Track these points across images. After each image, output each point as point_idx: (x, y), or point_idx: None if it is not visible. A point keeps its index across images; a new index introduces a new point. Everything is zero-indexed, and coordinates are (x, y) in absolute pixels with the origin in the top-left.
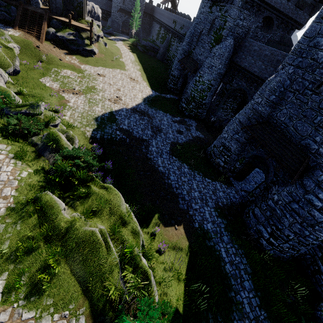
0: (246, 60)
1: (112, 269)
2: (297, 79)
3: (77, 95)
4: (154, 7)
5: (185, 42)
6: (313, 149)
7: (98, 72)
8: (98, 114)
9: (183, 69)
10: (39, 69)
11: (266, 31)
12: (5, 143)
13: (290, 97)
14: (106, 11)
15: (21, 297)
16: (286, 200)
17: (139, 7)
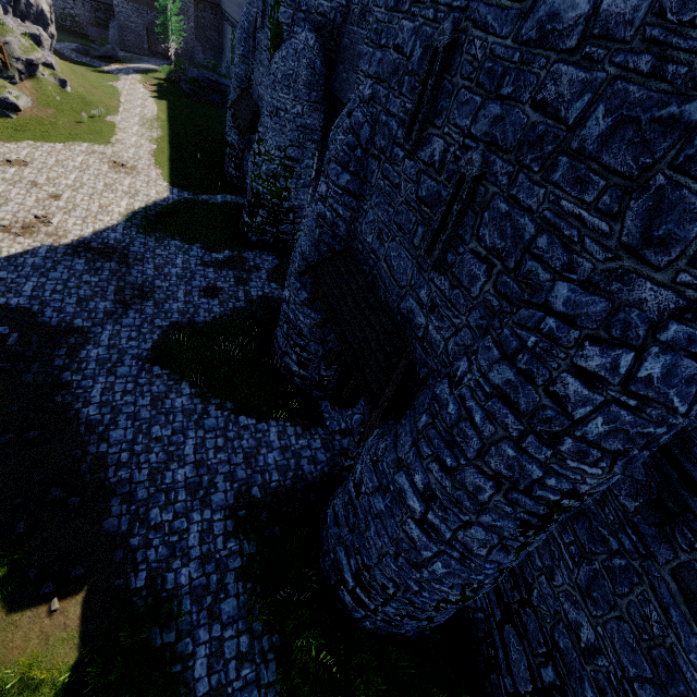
0: (349, 84)
1: None
2: (379, 118)
3: None
4: None
5: (237, 55)
6: (420, 326)
7: (12, 155)
8: None
9: None
10: None
11: None
12: None
13: (374, 172)
14: (103, 5)
15: None
16: (369, 484)
17: None
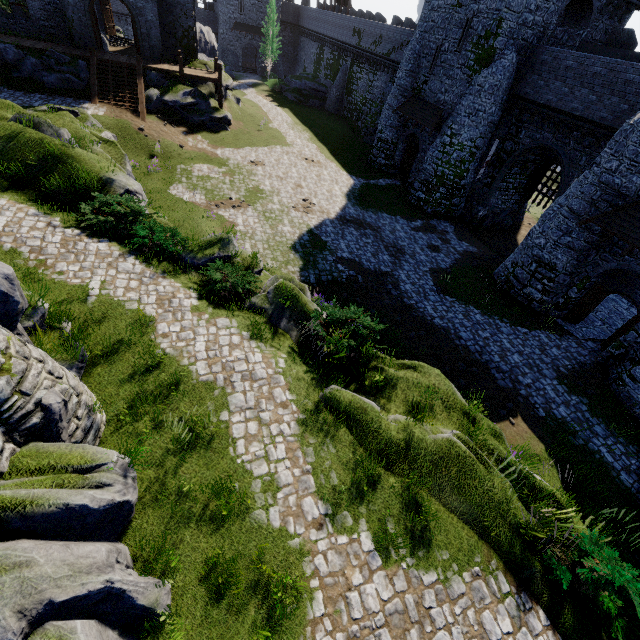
0: (548, 89)
1: (508, 496)
2: None
3: (241, 209)
4: (300, 9)
5: (402, 71)
6: None
7: (249, 158)
8: (293, 239)
9: (405, 125)
10: (157, 172)
11: (576, 25)
12: (224, 315)
13: None
14: None
15: (404, 552)
16: None
17: (274, 14)
